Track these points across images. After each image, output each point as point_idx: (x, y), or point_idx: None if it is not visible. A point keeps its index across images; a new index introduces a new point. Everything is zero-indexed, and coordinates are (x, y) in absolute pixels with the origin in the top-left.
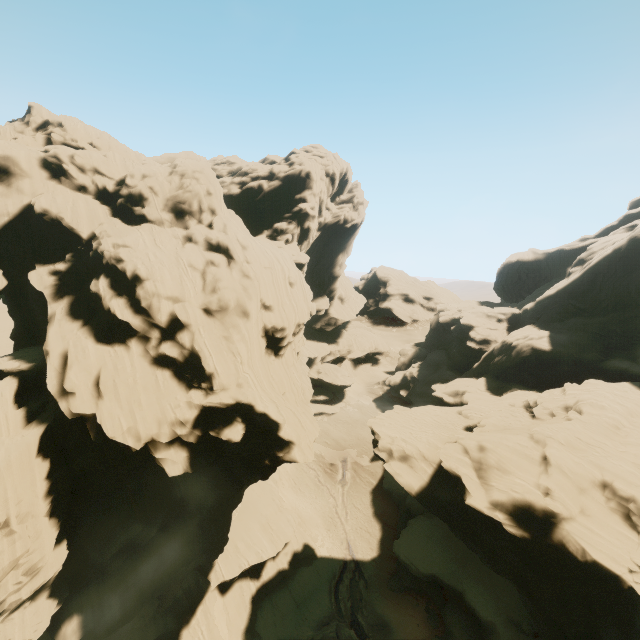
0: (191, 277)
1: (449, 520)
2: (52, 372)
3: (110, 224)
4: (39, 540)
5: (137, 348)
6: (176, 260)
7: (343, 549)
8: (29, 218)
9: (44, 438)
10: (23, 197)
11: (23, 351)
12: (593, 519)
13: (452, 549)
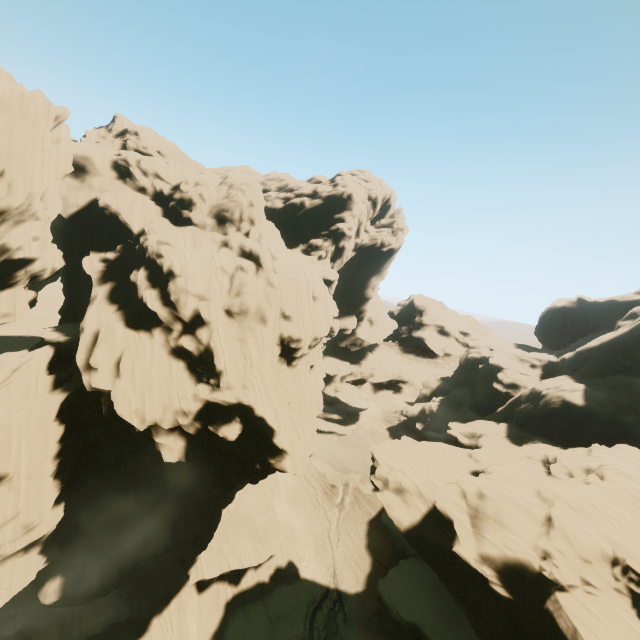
0: (220, 279)
1: (435, 566)
2: (83, 347)
3: (159, 223)
4: (41, 497)
5: (159, 337)
6: (209, 262)
7: (328, 576)
8: (93, 211)
9: (64, 405)
10: (92, 192)
11: (65, 325)
12: (593, 598)
13: (441, 601)
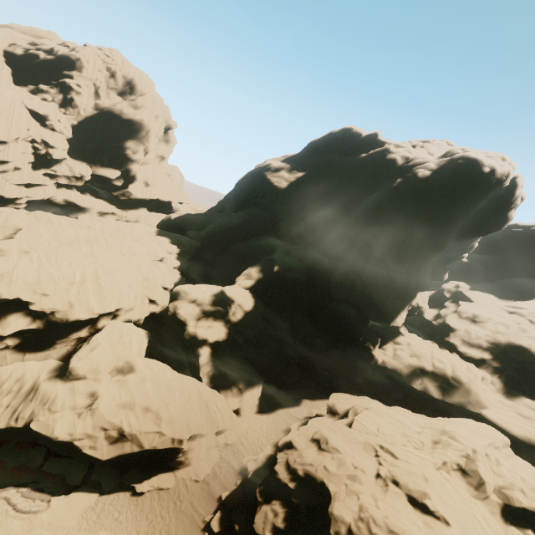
0: None
1: None
2: None
3: None
4: None
5: None
6: None
7: None
8: None
9: None
10: None
11: None
12: None
13: None
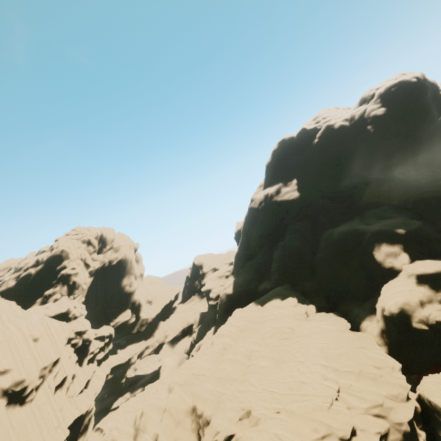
0: None
1: None
2: None
3: None
4: None
5: None
6: None
7: None
8: None
9: None
10: None
11: None
12: None
13: None
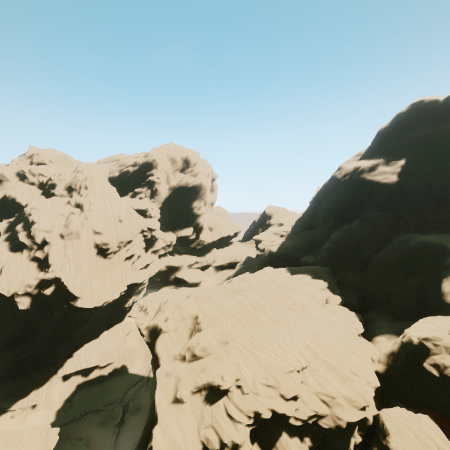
0: (60, 220)
1: None
2: None
3: (37, 199)
4: None
5: (26, 254)
6: (56, 213)
7: (146, 371)
8: (6, 199)
9: None
10: (6, 190)
11: None
12: (177, 333)
13: None
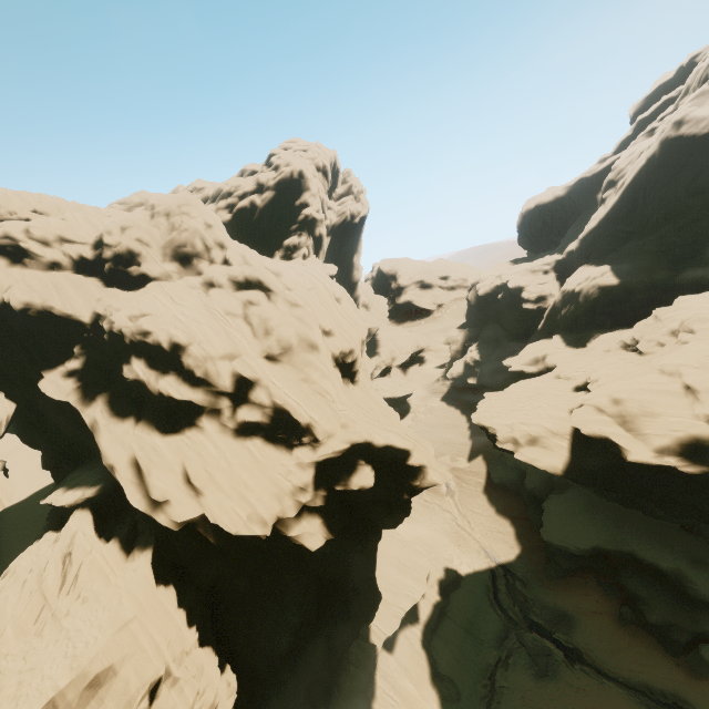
0: (235, 326)
1: (607, 486)
2: (129, 487)
3: (110, 296)
4: (204, 676)
5: (211, 426)
6: (209, 312)
7: (483, 558)
8: (7, 320)
9: (155, 564)
10: None
11: (72, 477)
12: None
13: (600, 515)
